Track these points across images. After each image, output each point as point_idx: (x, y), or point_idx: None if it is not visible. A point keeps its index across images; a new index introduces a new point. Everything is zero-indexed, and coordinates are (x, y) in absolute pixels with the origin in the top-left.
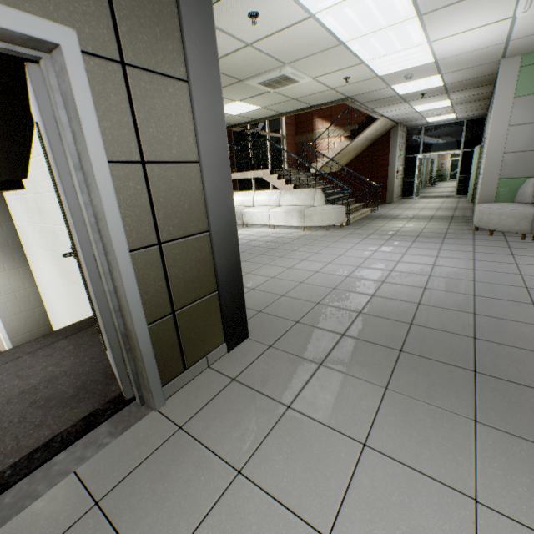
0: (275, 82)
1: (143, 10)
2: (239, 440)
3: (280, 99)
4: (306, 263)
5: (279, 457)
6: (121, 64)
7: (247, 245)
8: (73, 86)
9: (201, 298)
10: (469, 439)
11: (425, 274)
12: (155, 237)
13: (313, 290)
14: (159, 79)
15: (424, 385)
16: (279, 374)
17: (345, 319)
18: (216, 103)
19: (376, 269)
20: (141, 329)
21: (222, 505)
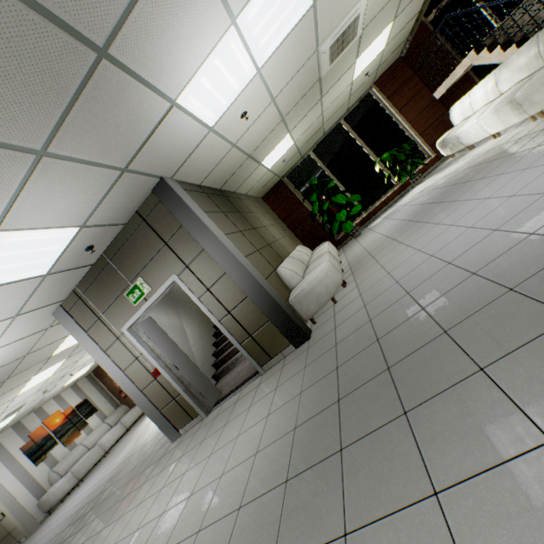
0: (339, 46)
1: (182, 245)
2: (259, 396)
3: (391, 5)
4: (430, 232)
5: (256, 407)
6: (187, 267)
7: (425, 203)
8: (181, 287)
9: (262, 326)
10: (283, 434)
11: (525, 233)
12: (227, 311)
13: (380, 286)
14: (197, 259)
15: (310, 398)
16: (291, 368)
17: (354, 327)
18: (217, 244)
19: (482, 229)
20: (238, 345)
21: (241, 414)
